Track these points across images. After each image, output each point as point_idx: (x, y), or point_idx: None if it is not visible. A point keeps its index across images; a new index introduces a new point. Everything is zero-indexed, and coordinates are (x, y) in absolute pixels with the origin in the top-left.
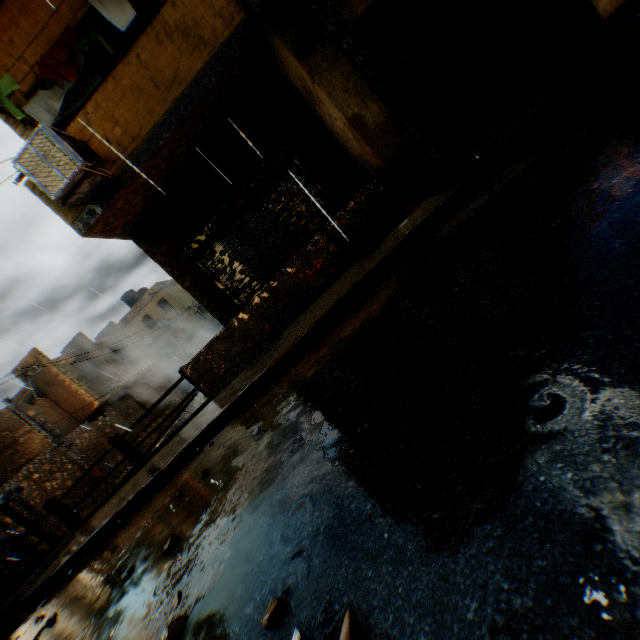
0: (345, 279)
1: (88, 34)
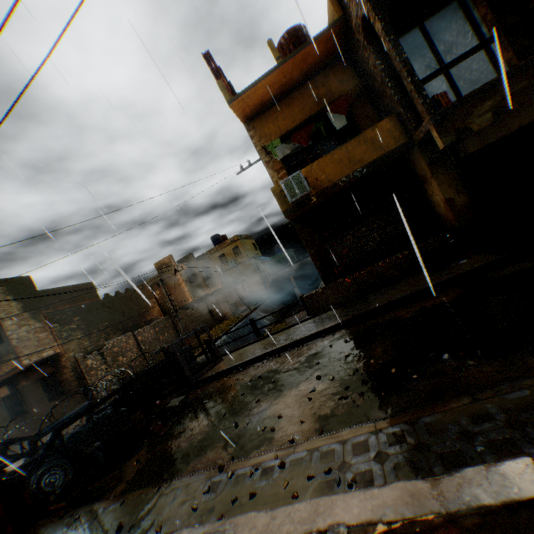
0: (418, 279)
1: (316, 124)
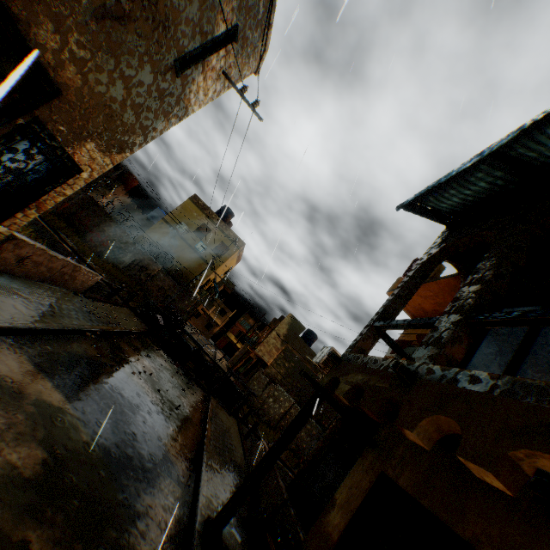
0: None
1: None
